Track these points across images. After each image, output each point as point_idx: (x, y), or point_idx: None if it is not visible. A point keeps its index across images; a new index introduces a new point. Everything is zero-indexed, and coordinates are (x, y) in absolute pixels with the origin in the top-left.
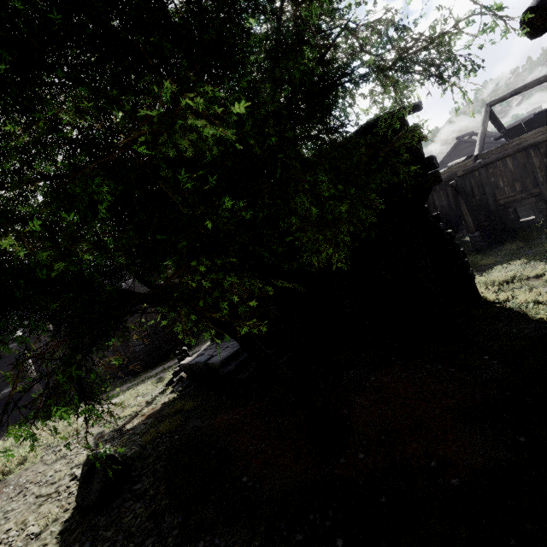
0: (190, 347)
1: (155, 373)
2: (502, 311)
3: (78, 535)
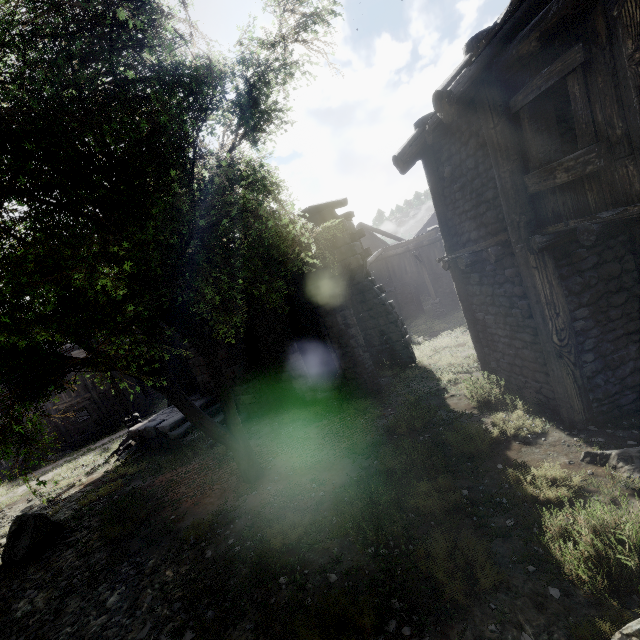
0: (146, 415)
1: (101, 445)
2: (423, 372)
3: (4, 584)
